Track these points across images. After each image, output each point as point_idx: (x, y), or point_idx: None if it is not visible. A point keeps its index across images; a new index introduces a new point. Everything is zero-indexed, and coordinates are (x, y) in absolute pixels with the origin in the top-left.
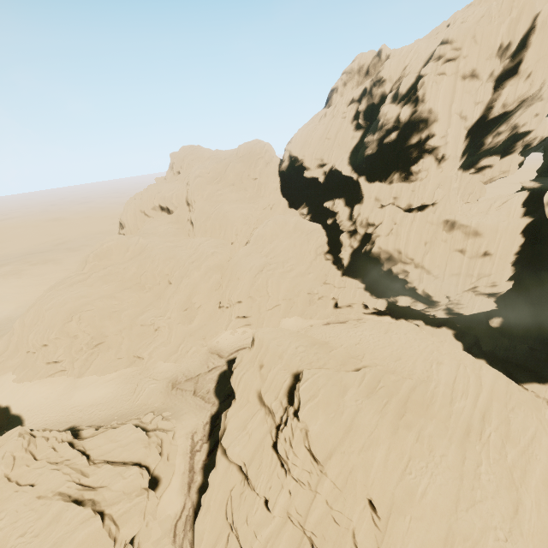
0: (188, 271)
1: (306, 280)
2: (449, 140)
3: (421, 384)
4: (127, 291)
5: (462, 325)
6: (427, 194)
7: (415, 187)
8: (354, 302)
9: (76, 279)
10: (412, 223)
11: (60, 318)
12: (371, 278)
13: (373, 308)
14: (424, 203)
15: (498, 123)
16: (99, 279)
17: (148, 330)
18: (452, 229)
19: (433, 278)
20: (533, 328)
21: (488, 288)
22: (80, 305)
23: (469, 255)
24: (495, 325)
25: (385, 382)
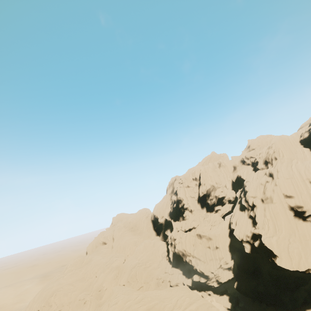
0: (104, 269)
1: (156, 271)
2: (190, 205)
3: (161, 302)
4: (78, 281)
5: (231, 292)
6: (189, 224)
7: (186, 222)
8: (178, 282)
9: (60, 276)
10: (186, 237)
11: (48, 294)
12: (183, 267)
13: (187, 285)
14: (189, 228)
15: (206, 197)
16: (69, 276)
17: (81, 303)
18: (201, 237)
19: (203, 262)
20: (248, 285)
21: (225, 265)
22: (58, 288)
23: (212, 249)
24: (234, 286)
25: (145, 299)
